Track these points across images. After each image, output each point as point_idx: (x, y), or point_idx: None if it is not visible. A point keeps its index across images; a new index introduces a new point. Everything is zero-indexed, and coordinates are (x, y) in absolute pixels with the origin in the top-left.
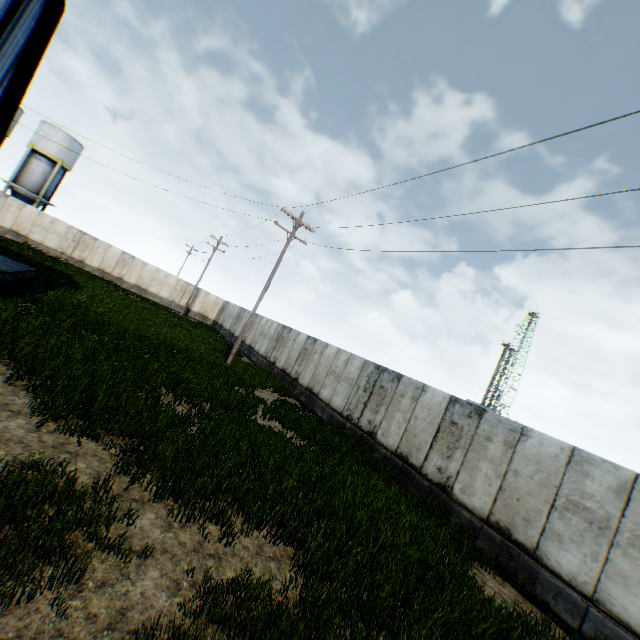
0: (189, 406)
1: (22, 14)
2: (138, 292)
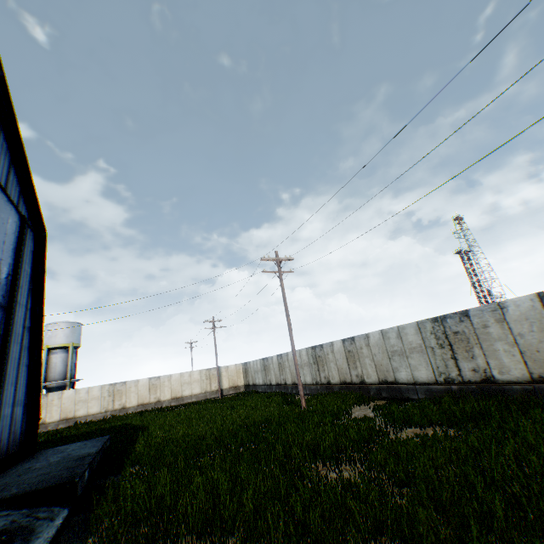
0: (351, 465)
1: (23, 252)
2: (176, 403)
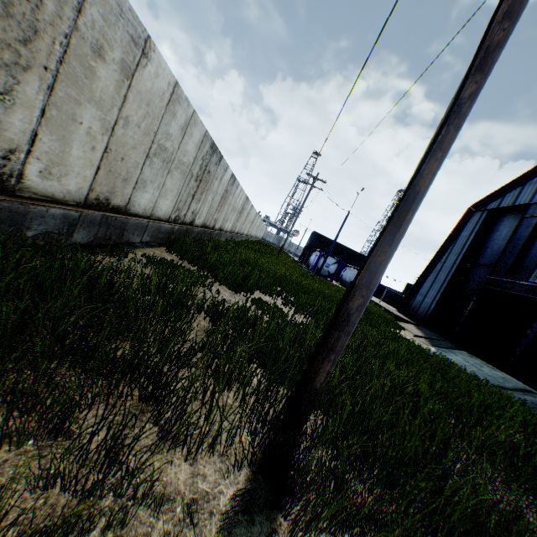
0: None
1: None
2: None
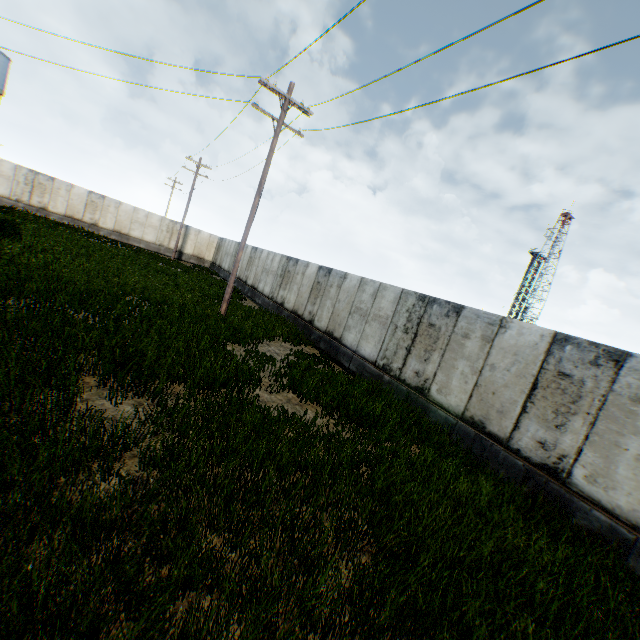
0: (134, 406)
1: None
2: (119, 239)
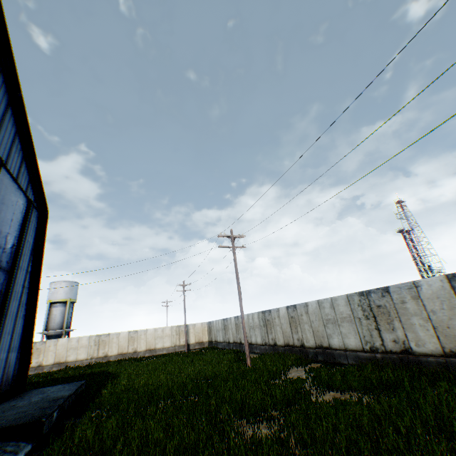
0: (268, 423)
1: (28, 227)
2: (150, 354)
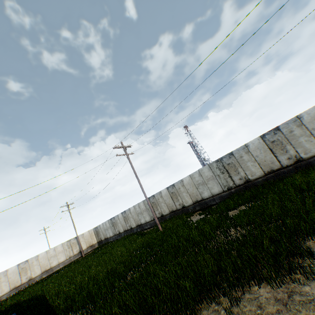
0: (234, 230)
1: None
2: (47, 274)
